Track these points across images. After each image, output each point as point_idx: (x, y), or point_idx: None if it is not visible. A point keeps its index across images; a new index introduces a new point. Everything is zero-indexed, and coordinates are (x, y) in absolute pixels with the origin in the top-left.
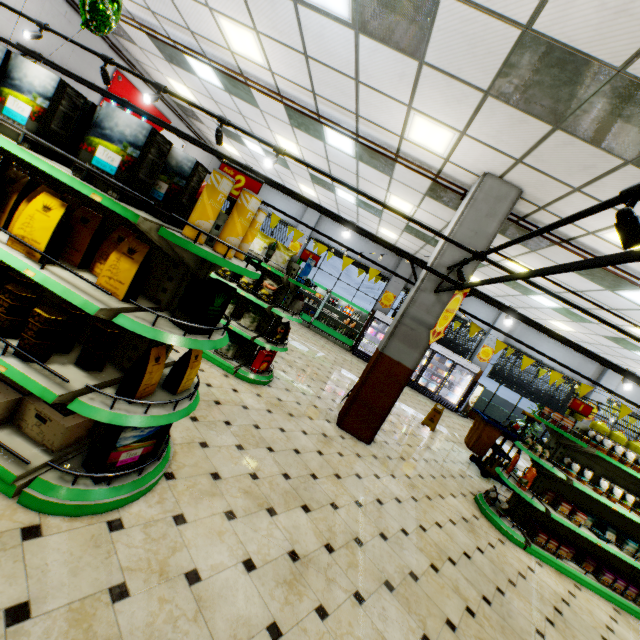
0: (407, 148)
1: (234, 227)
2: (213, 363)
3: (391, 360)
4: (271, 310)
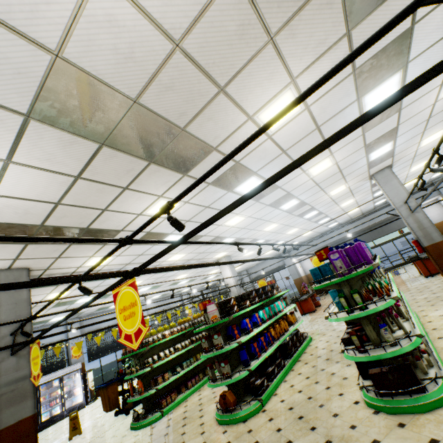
0: None
1: None
2: None
3: (11, 427)
4: None
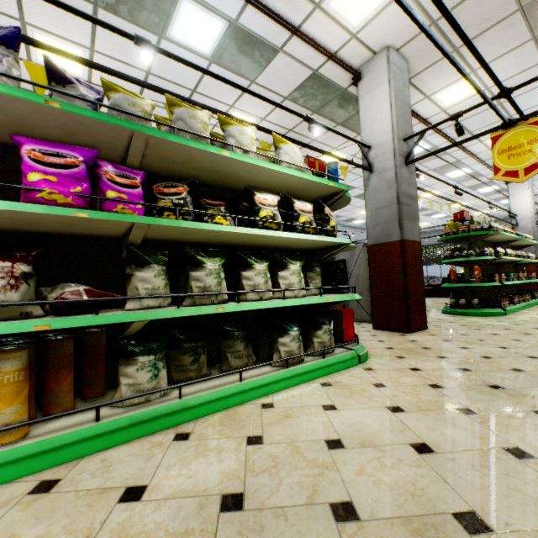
0: (312, 25)
1: None
2: (333, 372)
3: (410, 242)
4: (349, 244)
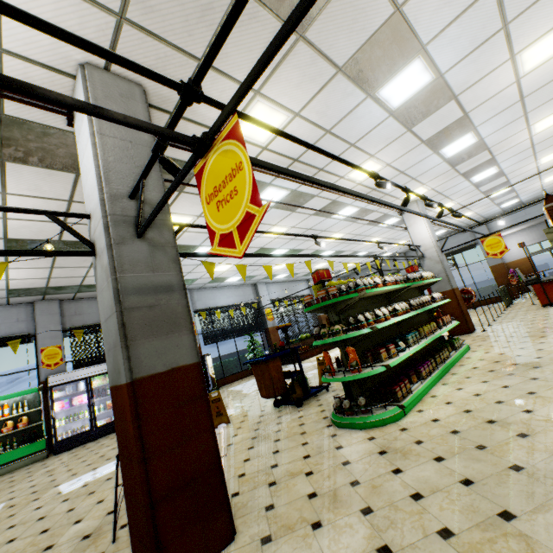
0: None
1: None
2: None
3: (159, 377)
4: None
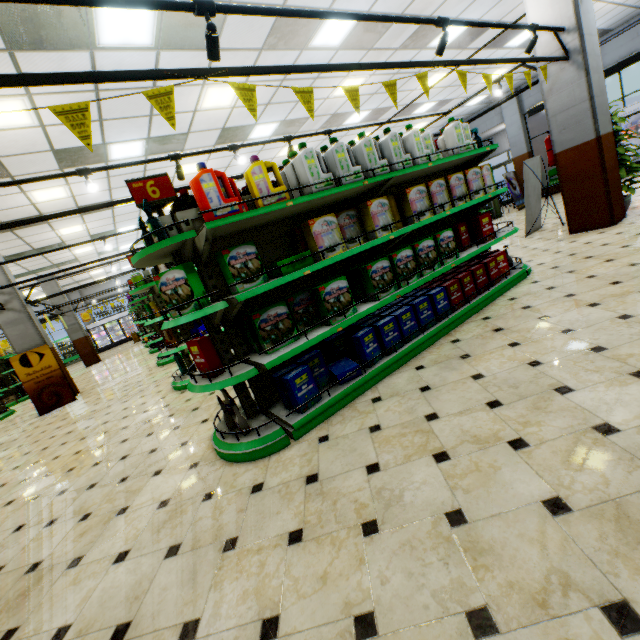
0: None
1: (2, 351)
2: None
3: (77, 340)
4: None
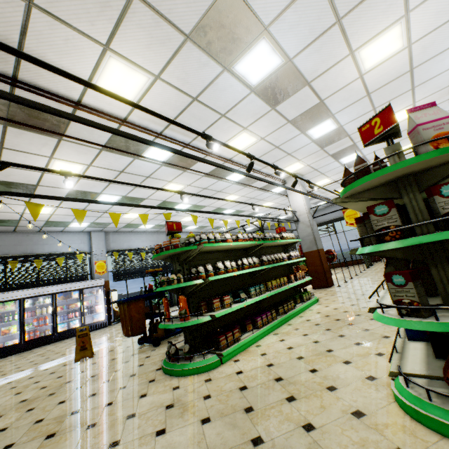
0: None
1: None
2: None
3: None
4: None
